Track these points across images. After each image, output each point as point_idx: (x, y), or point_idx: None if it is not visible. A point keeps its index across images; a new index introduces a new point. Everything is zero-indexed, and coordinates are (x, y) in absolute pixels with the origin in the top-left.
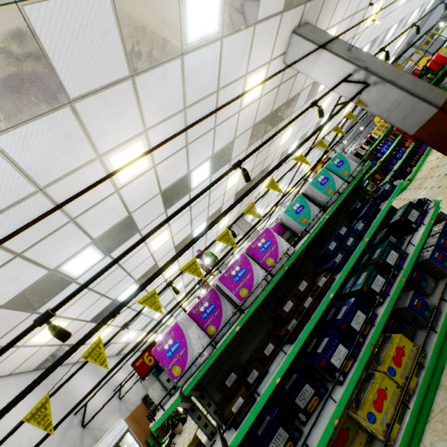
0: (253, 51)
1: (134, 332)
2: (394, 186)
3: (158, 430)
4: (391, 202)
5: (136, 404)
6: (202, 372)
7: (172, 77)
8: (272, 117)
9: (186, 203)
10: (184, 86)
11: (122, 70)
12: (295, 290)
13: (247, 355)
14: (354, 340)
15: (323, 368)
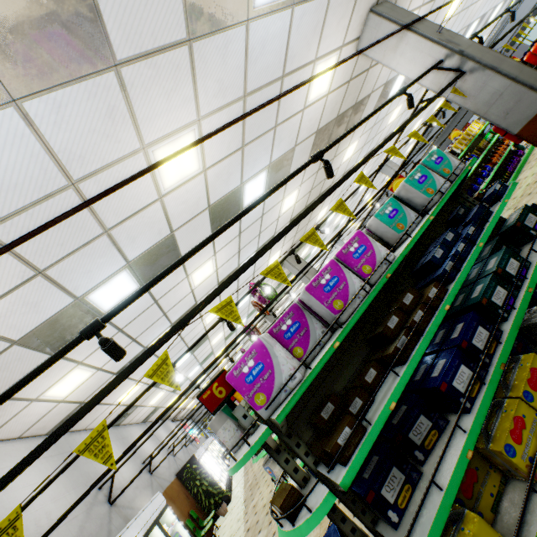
0: (325, 29)
1: (164, 393)
2: (505, 186)
3: (198, 512)
4: (505, 202)
5: (170, 480)
6: (297, 396)
7: (234, 49)
8: (338, 123)
9: (260, 198)
10: (246, 65)
11: (179, 30)
12: (399, 304)
13: (340, 387)
14: (478, 360)
15: (444, 393)
